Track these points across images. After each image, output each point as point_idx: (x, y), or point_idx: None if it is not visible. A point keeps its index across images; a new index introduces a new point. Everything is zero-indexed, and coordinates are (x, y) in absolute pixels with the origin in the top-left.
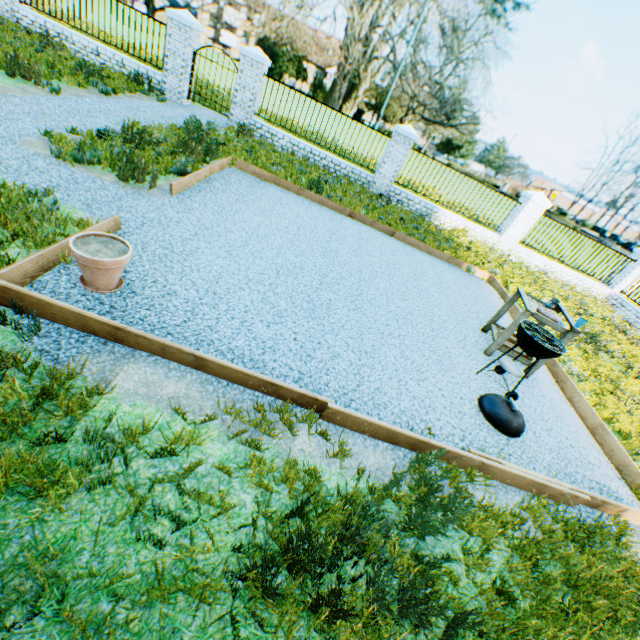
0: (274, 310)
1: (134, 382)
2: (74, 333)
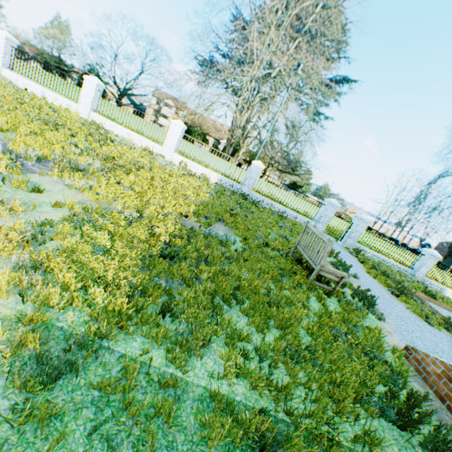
0: None
1: None
2: None
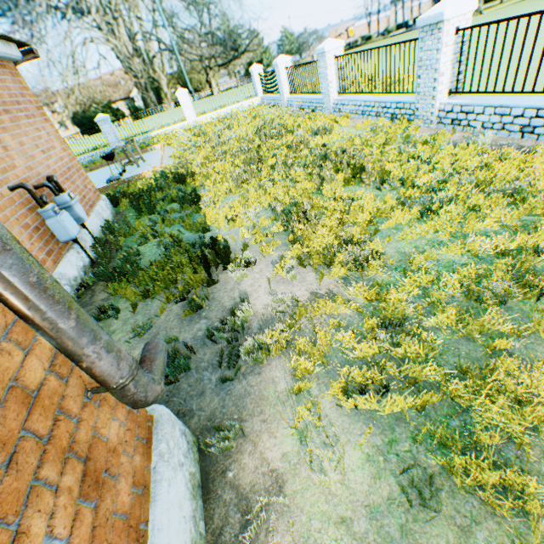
0: None
1: None
2: None
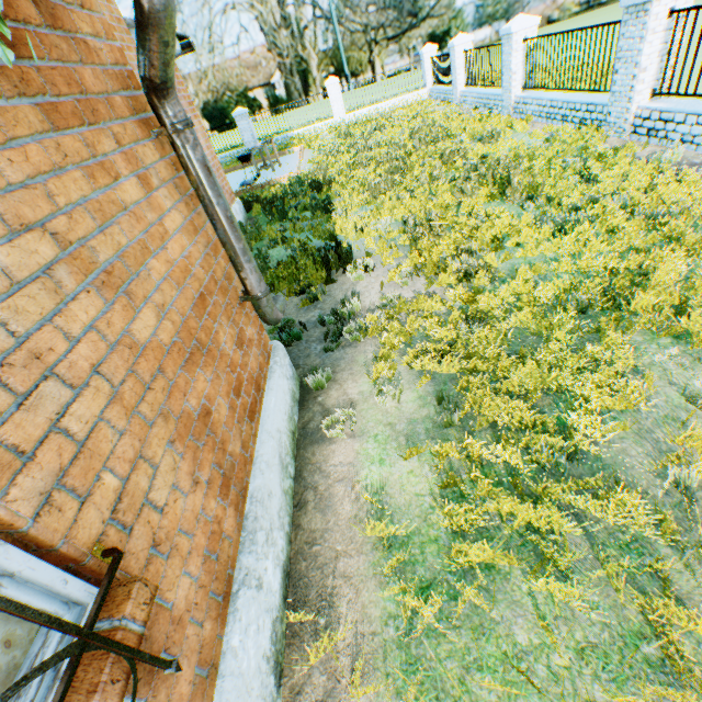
0: None
1: None
2: None
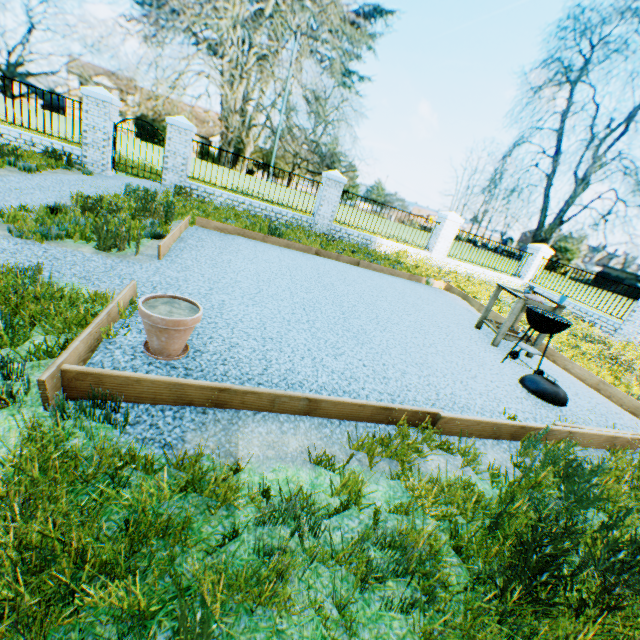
0: (328, 343)
1: (258, 445)
2: (166, 410)
